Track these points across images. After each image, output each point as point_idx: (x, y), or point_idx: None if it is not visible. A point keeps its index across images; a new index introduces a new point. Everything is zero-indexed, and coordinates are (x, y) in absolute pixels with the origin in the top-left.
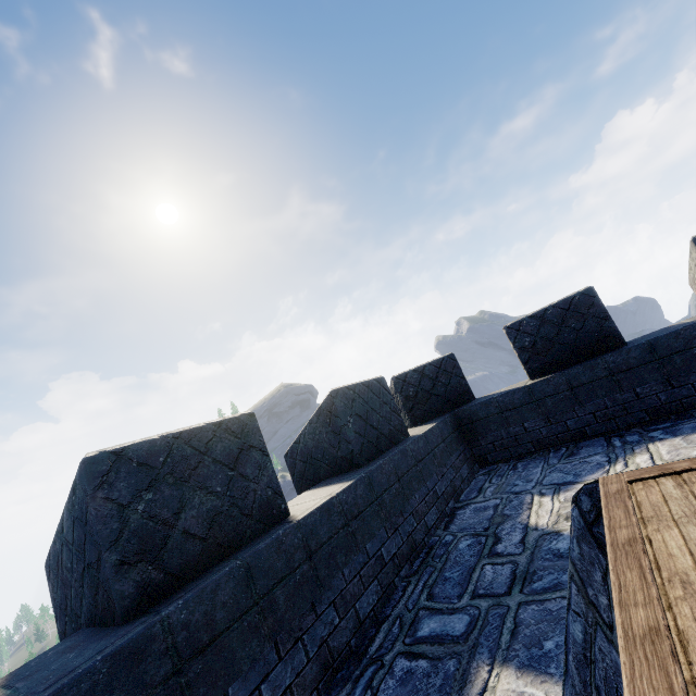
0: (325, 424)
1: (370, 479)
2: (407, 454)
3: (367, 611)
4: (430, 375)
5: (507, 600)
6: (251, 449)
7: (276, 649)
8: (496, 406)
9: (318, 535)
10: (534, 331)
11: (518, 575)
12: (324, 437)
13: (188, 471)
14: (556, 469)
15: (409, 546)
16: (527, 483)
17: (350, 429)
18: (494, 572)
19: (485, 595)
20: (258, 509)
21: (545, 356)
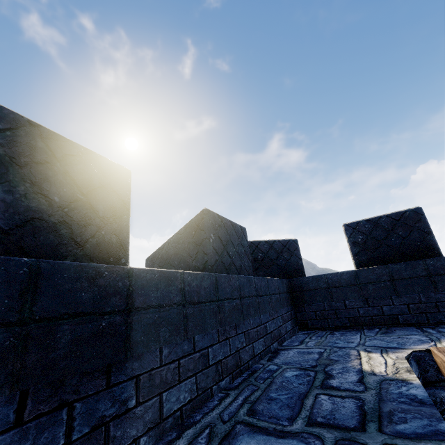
0: (190, 235)
1: (217, 280)
2: (251, 283)
3: (173, 408)
4: (276, 249)
5: (362, 437)
6: (113, 193)
7: (19, 405)
8: (325, 281)
9: (148, 295)
10: (367, 231)
11: (368, 411)
12: (185, 247)
13: (27, 159)
14: (375, 338)
15: (234, 360)
16: (349, 343)
17: (210, 243)
18: (333, 403)
19: (327, 424)
20: (93, 245)
21: (372, 252)
